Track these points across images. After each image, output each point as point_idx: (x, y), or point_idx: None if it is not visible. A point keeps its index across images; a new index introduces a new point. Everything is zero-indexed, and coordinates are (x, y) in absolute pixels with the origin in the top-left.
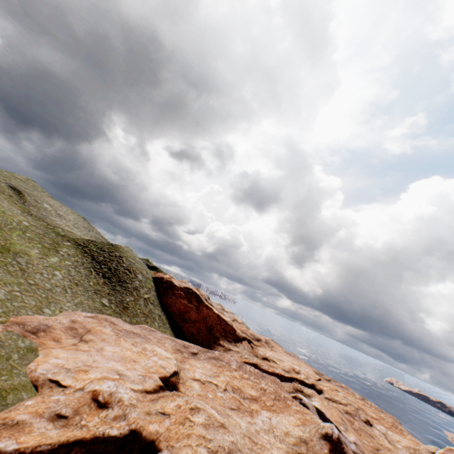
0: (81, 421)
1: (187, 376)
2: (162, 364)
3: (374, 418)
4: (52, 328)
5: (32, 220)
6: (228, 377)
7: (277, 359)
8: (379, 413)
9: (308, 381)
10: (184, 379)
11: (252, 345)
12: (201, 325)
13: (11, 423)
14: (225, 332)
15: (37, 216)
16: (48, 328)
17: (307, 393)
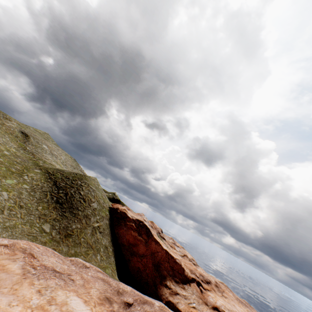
0: None
1: None
2: None
3: None
4: None
5: (23, 153)
6: None
7: (229, 310)
8: None
9: None
10: None
11: (201, 289)
12: (147, 261)
13: None
14: (173, 270)
15: (30, 151)
16: None
17: None
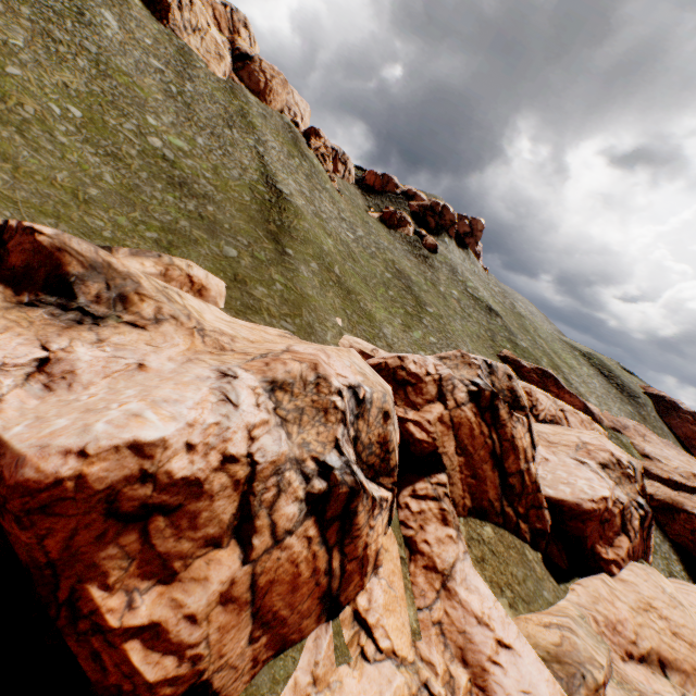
0: (693, 482)
1: None
2: None
3: None
4: (629, 427)
5: None
6: None
7: None
8: None
9: None
10: None
11: None
12: None
13: (663, 469)
14: None
15: None
16: (627, 427)
17: None
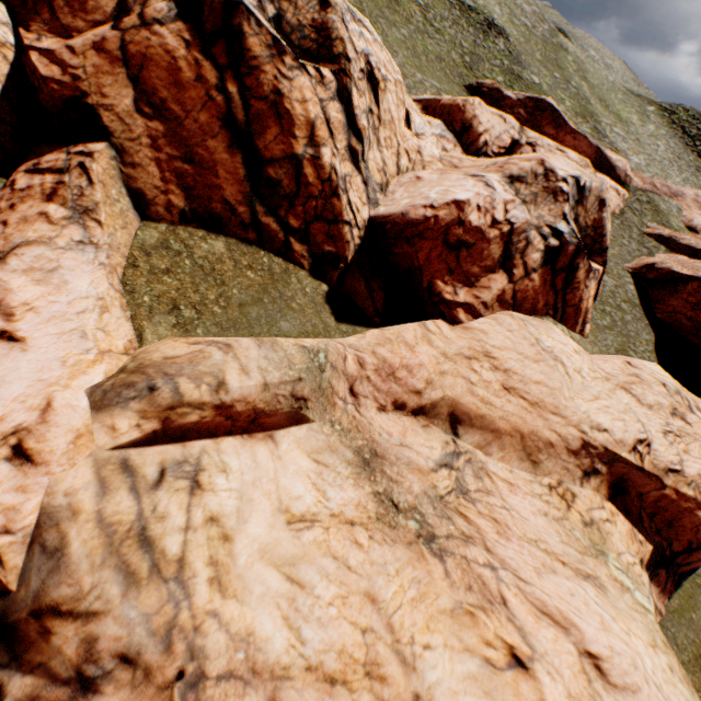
0: None
1: None
2: None
3: None
4: (684, 197)
5: None
6: None
7: None
8: None
9: None
10: None
11: None
12: None
13: None
14: None
15: None
16: (681, 195)
17: None
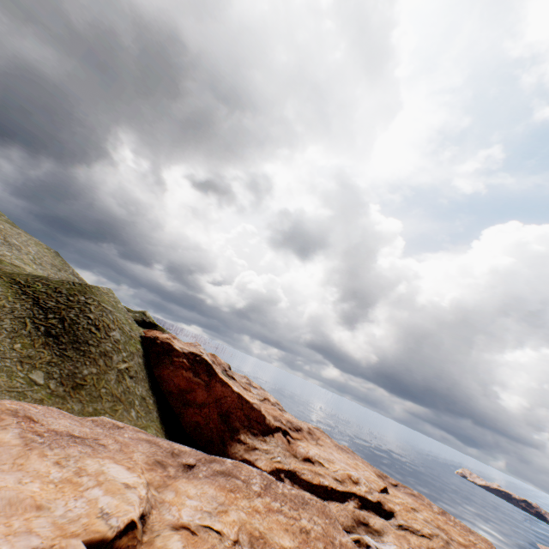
0: None
1: (164, 520)
2: (104, 508)
3: (463, 545)
4: None
5: None
6: (243, 513)
7: (325, 459)
8: (468, 536)
9: (373, 498)
10: (153, 530)
11: (288, 439)
12: (211, 411)
13: None
14: (250, 420)
15: None
16: None
17: (375, 527)
